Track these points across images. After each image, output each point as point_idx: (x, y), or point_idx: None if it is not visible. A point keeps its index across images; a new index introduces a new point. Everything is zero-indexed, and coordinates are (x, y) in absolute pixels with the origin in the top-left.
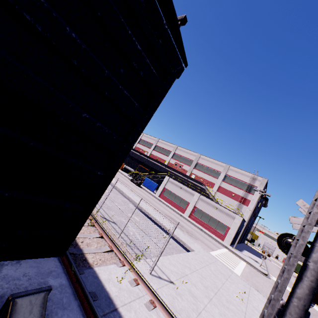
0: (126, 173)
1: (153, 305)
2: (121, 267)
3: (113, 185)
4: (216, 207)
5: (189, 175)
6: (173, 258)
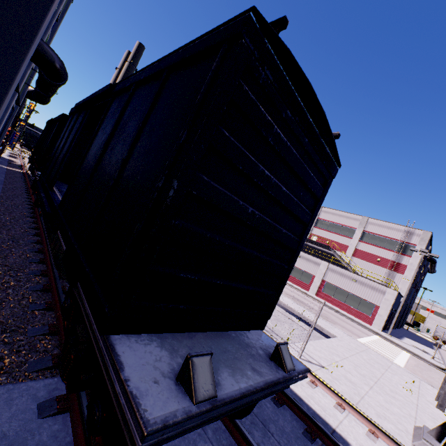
0: None
1: (314, 384)
2: None
3: None
4: (355, 280)
5: (308, 237)
6: (316, 344)
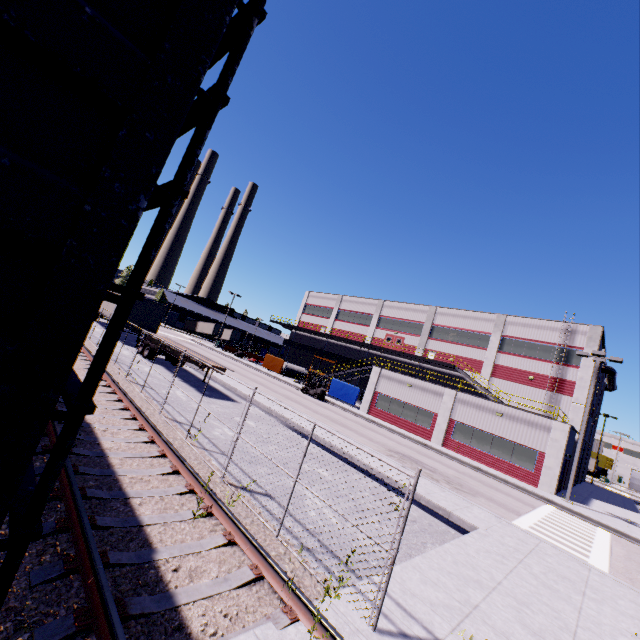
0: (292, 379)
1: None
2: (289, 626)
3: (263, 408)
4: (500, 413)
5: (422, 355)
6: (428, 563)
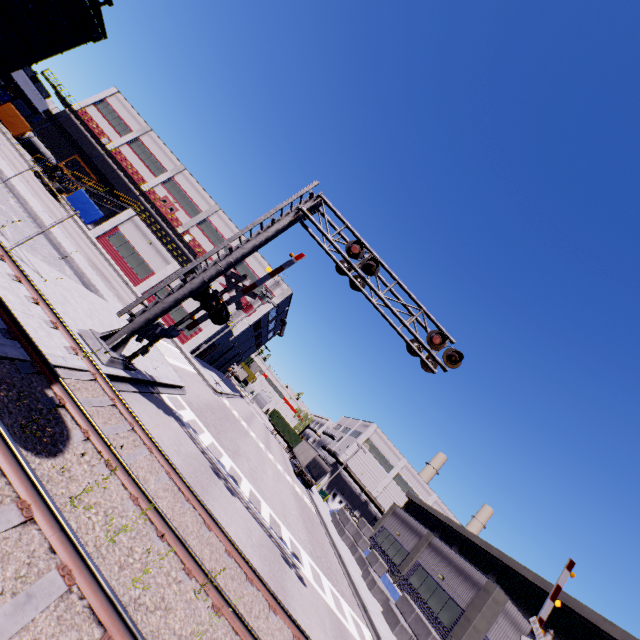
0: (30, 156)
1: (1, 257)
2: None
3: None
4: None
5: (182, 233)
6: (60, 275)
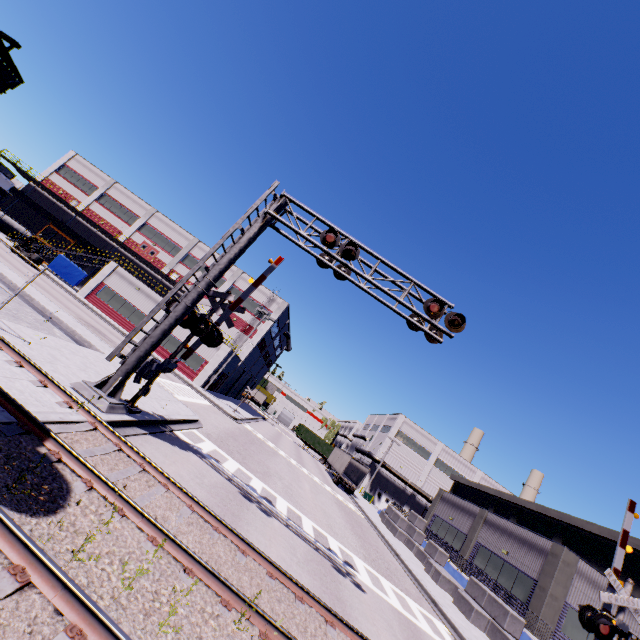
0: (6, 235)
1: None
2: None
3: None
4: None
5: (168, 273)
6: (46, 336)
